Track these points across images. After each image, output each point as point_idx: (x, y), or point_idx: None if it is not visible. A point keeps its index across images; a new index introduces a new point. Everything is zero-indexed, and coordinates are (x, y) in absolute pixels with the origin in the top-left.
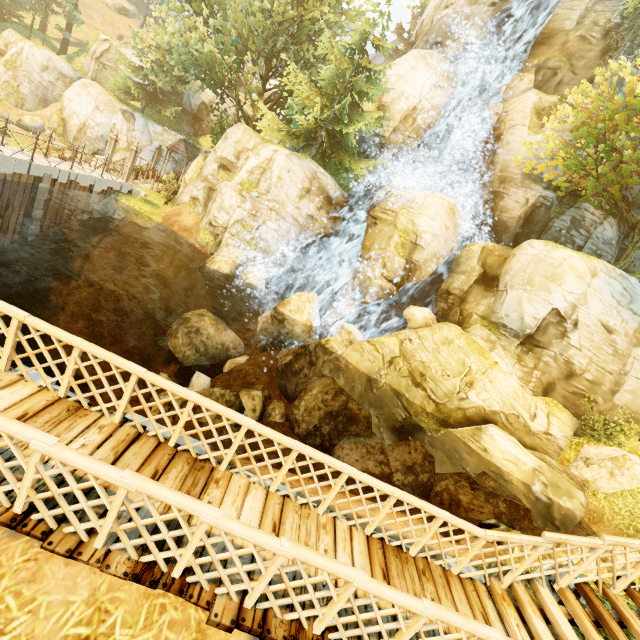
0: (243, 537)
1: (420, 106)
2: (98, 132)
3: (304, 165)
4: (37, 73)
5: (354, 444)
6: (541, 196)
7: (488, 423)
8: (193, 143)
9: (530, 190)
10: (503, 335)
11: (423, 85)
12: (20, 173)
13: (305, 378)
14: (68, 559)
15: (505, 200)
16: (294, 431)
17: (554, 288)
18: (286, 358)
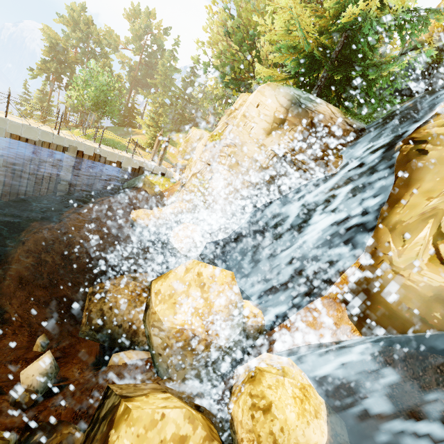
0: None
1: None
2: None
3: (281, 93)
4: (195, 142)
5: None
6: None
7: None
8: None
9: None
10: None
11: None
12: (49, 143)
13: None
14: None
15: None
16: None
17: None
18: None
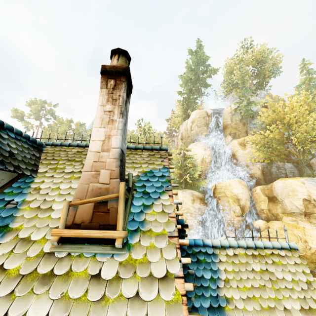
0: None
1: (204, 157)
2: None
3: (187, 192)
4: None
5: None
6: (261, 165)
7: None
8: None
9: (257, 165)
10: (296, 216)
11: (201, 151)
12: None
13: None
14: None
15: (252, 171)
16: None
17: (297, 192)
18: None
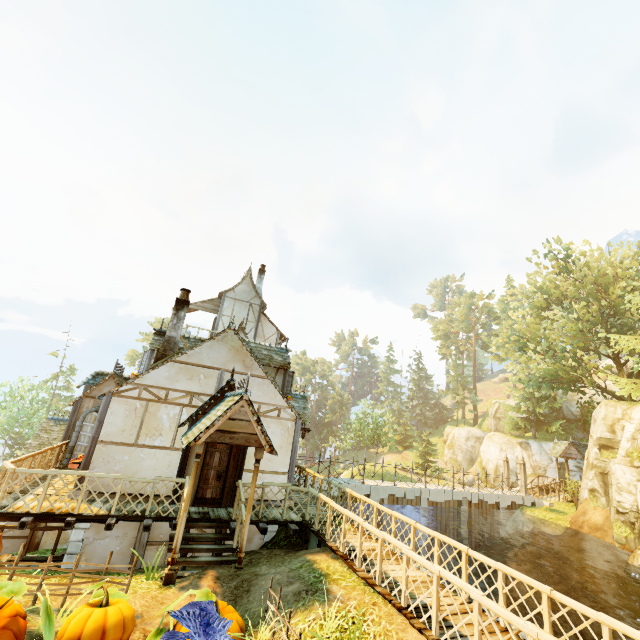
0: (497, 612)
1: None
2: None
3: None
4: (463, 444)
5: None
6: None
7: None
8: (584, 443)
9: None
10: None
11: None
12: (448, 500)
13: None
14: (419, 633)
15: None
16: None
17: None
18: None
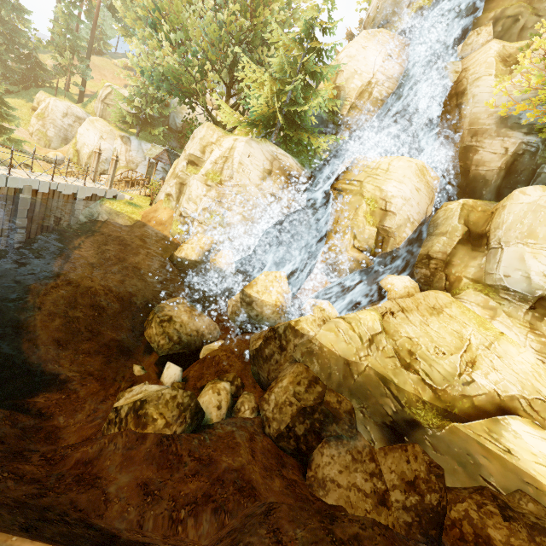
0: None
1: (374, 80)
2: (103, 156)
3: (263, 148)
4: (59, 119)
5: (335, 449)
6: (522, 142)
7: (506, 412)
8: (176, 152)
9: (508, 138)
10: (505, 299)
11: (375, 60)
12: None
13: (276, 365)
14: None
15: (480, 153)
16: (265, 431)
17: None
18: (256, 342)
